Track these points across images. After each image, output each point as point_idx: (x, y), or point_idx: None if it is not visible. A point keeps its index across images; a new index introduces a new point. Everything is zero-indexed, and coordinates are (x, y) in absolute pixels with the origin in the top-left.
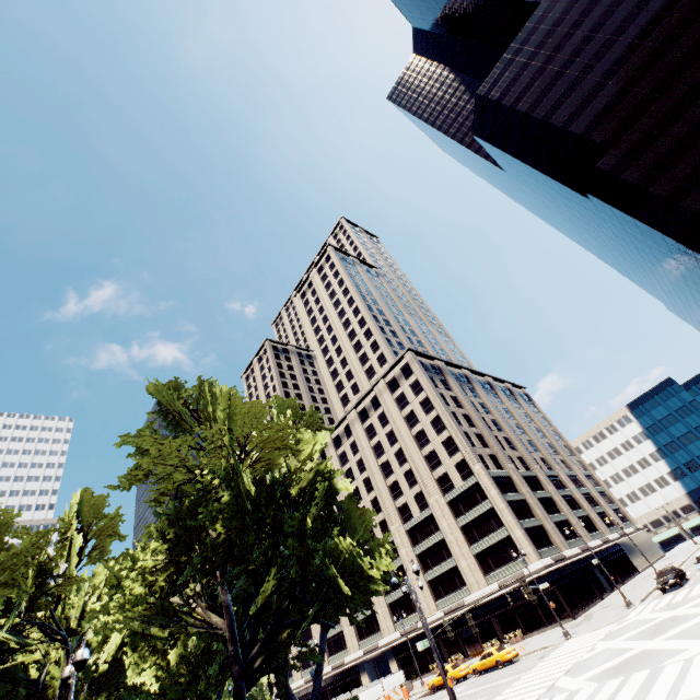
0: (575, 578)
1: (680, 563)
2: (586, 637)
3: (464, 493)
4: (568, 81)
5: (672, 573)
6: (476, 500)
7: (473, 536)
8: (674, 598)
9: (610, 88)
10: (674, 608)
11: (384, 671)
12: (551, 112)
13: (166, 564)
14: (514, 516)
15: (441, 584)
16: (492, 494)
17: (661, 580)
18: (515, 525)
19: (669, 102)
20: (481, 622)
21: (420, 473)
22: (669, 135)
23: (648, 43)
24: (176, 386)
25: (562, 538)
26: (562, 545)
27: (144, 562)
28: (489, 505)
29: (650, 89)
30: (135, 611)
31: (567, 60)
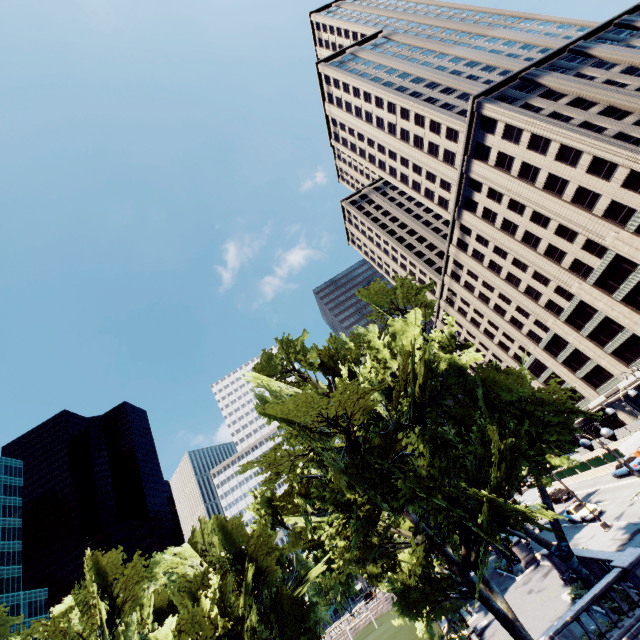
0: None
1: None
2: None
3: None
4: None
5: None
6: None
7: None
8: None
9: None
10: None
11: (639, 402)
12: None
13: (343, 523)
14: None
15: None
16: None
17: None
18: None
19: None
20: None
21: (575, 222)
22: None
23: None
24: (268, 358)
25: None
26: None
27: (326, 530)
28: None
29: None
30: (349, 553)
31: None
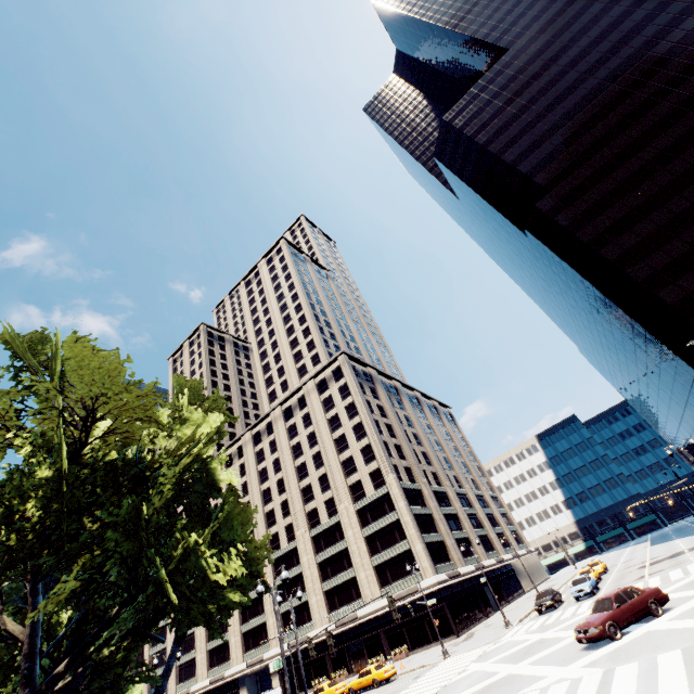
0: (466, 595)
1: (560, 586)
2: (463, 656)
3: (374, 503)
4: (522, 124)
5: (549, 595)
6: (384, 510)
7: (375, 547)
8: (547, 620)
9: (557, 137)
10: (545, 630)
11: (266, 685)
12: (505, 148)
13: None
14: (418, 530)
15: (337, 595)
16: (400, 506)
17: (539, 601)
18: (417, 539)
19: (602, 160)
20: (370, 637)
21: (335, 478)
22: (599, 188)
23: (592, 105)
24: (43, 339)
25: (460, 555)
26: (459, 561)
27: None
28: (396, 517)
29: (588, 145)
30: None
31: (524, 105)
